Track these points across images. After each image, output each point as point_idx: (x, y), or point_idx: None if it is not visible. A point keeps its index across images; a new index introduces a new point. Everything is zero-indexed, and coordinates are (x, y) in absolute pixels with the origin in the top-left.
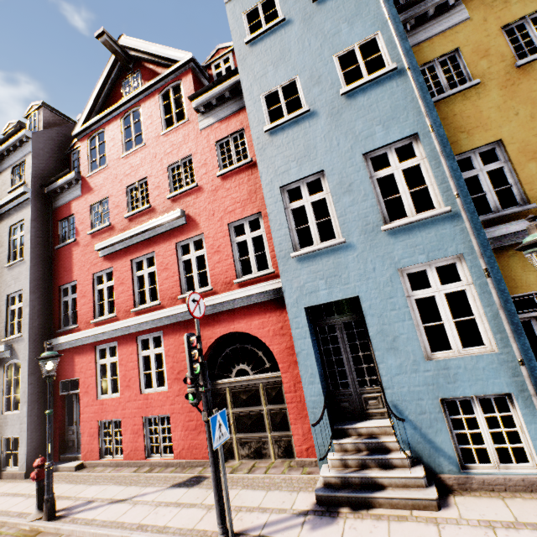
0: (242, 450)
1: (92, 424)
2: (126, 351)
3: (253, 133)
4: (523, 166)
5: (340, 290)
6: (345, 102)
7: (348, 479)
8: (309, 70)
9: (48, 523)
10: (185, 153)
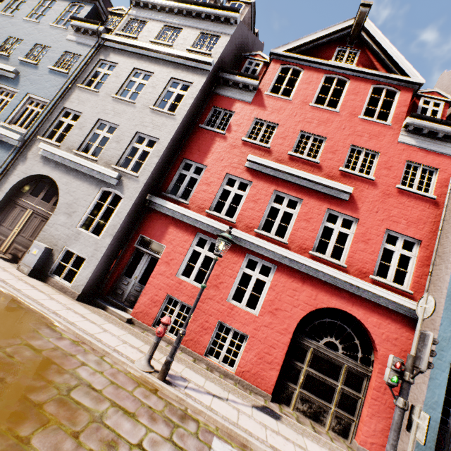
0: (300, 404)
1: (159, 292)
2: (229, 258)
3: None
4: None
5: None
6: None
7: None
8: None
9: (166, 385)
10: (373, 147)
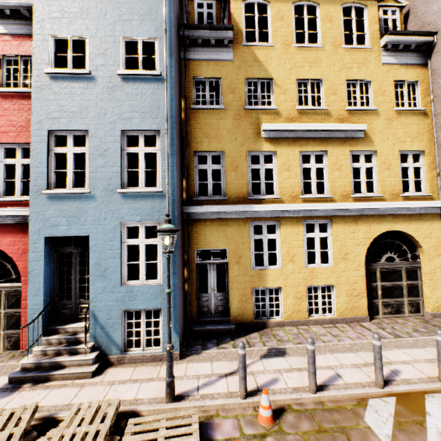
0: None
1: None
2: None
3: (35, 69)
4: (229, 173)
5: (77, 229)
6: (119, 82)
7: (41, 364)
8: (99, 37)
9: None
10: None
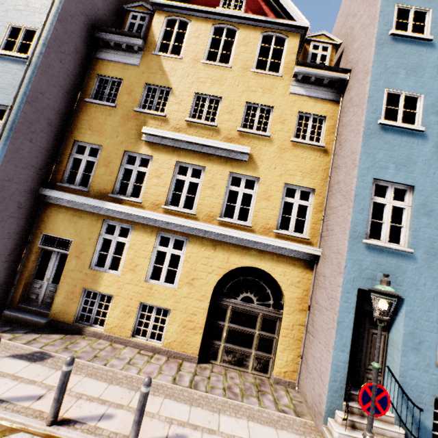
0: None
1: None
2: None
3: None
4: (100, 167)
5: None
6: None
7: None
8: None
9: None
10: None
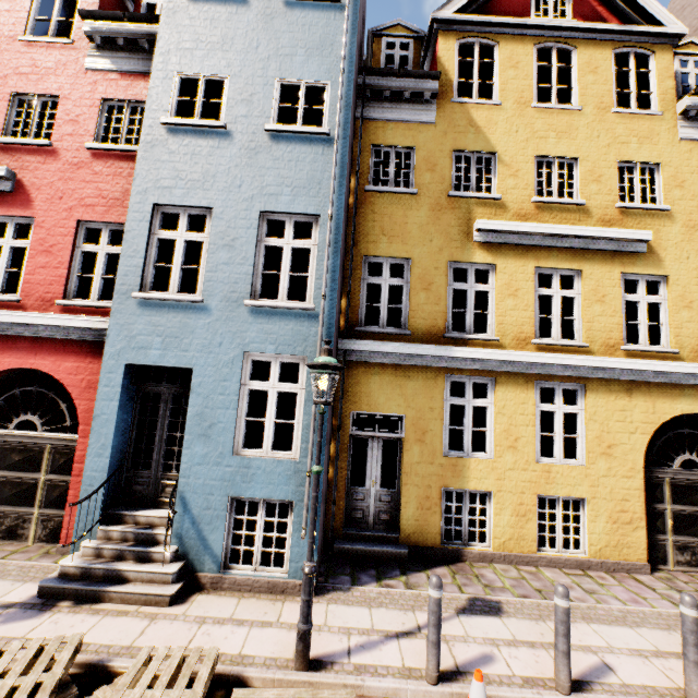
0: None
1: None
2: None
3: (147, 117)
4: (417, 293)
5: (175, 356)
6: (266, 141)
7: (91, 570)
8: (245, 78)
9: None
10: (49, 89)
